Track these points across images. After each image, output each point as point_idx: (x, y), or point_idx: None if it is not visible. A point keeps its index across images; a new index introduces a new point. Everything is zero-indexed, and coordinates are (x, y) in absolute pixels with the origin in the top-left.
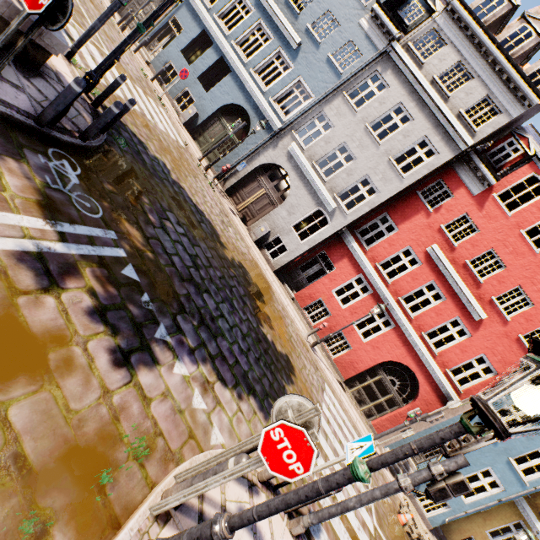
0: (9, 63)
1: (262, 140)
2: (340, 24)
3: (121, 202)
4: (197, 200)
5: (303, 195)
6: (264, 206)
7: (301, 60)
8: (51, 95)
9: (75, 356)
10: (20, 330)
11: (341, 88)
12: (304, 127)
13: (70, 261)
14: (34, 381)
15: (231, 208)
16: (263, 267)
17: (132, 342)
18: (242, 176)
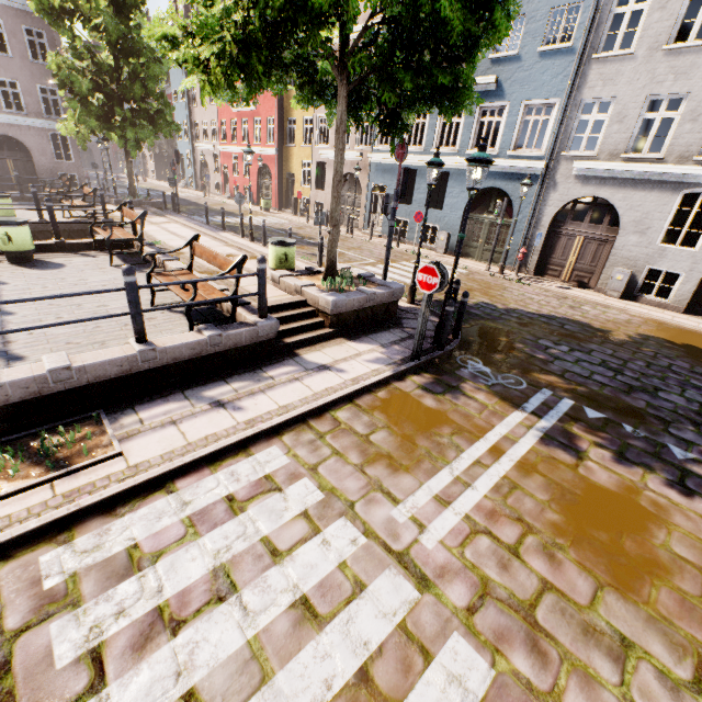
0: (392, 327)
1: (534, 195)
2: (524, 13)
3: (516, 362)
4: (533, 309)
5: (641, 199)
6: (595, 252)
7: (510, 89)
8: (415, 325)
9: (654, 499)
10: (606, 492)
11: (584, 57)
12: (572, 137)
13: (560, 430)
14: (658, 526)
15: (558, 286)
16: (664, 317)
17: (670, 471)
18: (540, 246)
